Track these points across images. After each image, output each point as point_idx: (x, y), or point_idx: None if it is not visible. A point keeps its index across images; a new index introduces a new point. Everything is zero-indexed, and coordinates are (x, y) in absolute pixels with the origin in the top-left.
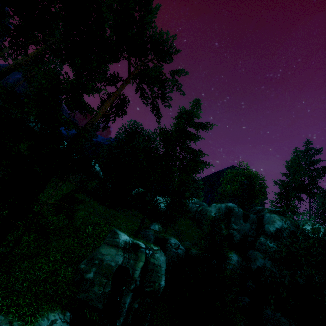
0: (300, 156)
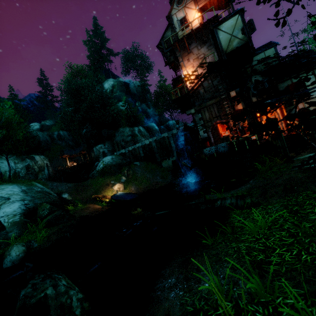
0: (91, 36)
